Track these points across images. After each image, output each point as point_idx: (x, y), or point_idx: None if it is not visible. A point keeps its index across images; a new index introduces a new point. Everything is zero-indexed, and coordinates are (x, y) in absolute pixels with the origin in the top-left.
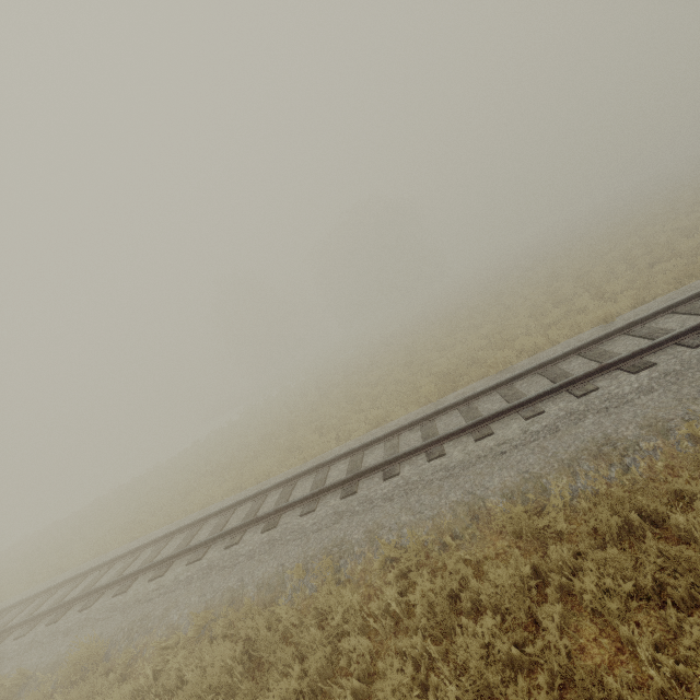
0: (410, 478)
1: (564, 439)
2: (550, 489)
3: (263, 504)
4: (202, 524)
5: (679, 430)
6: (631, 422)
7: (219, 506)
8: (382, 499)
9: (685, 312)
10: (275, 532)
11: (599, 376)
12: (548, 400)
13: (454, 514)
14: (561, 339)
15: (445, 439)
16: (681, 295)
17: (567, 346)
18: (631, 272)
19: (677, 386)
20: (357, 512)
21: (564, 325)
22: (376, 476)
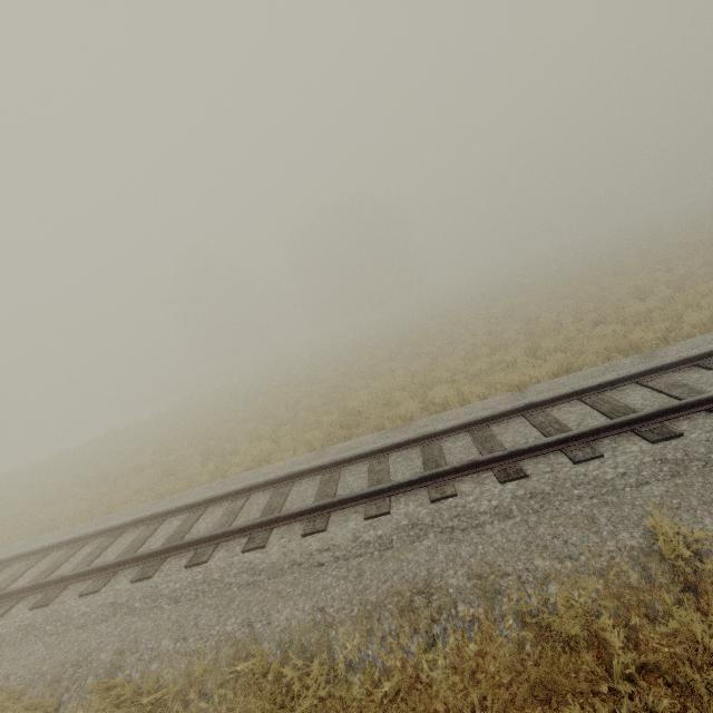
0: (211, 574)
1: (388, 565)
2: (335, 649)
3: (72, 557)
4: (4, 567)
5: (509, 597)
6: (464, 564)
7: (47, 539)
8: (168, 598)
9: (590, 403)
10: (41, 613)
11: (468, 474)
12: (403, 494)
13: (216, 657)
14: (473, 399)
15: (277, 521)
16: (601, 375)
17: (470, 411)
18: (576, 328)
19: (537, 518)
20: (134, 610)
21: (483, 381)
22: (187, 555)
